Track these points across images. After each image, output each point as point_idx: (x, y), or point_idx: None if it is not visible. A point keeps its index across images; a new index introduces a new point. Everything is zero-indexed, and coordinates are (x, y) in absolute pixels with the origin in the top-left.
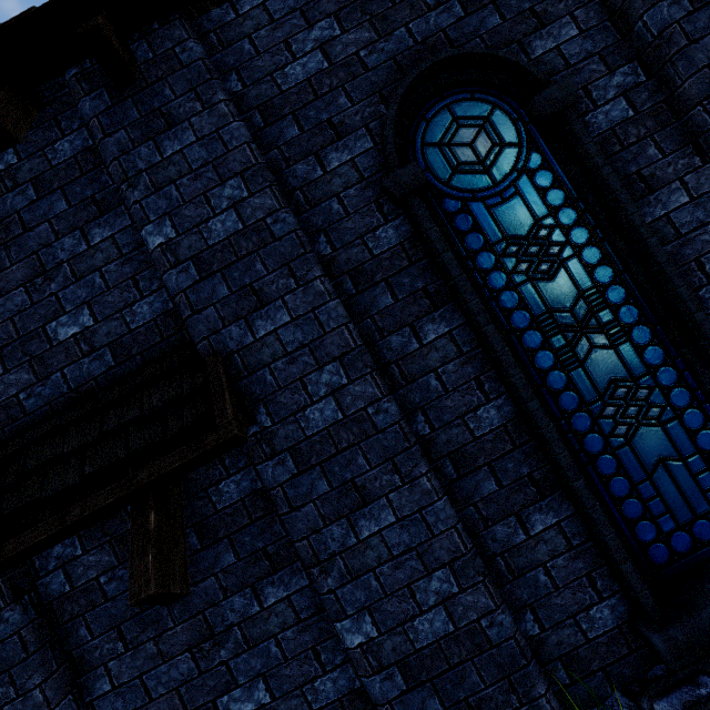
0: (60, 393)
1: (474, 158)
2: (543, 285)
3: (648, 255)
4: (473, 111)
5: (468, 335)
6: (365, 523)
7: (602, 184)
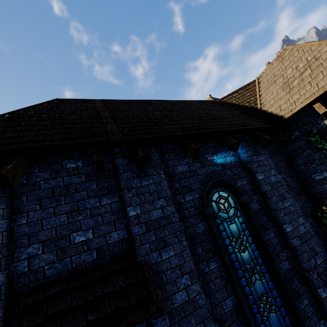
0: (66, 268)
1: (224, 208)
2: (242, 254)
3: (268, 251)
4: (224, 194)
5: (223, 268)
6: None
7: (256, 226)
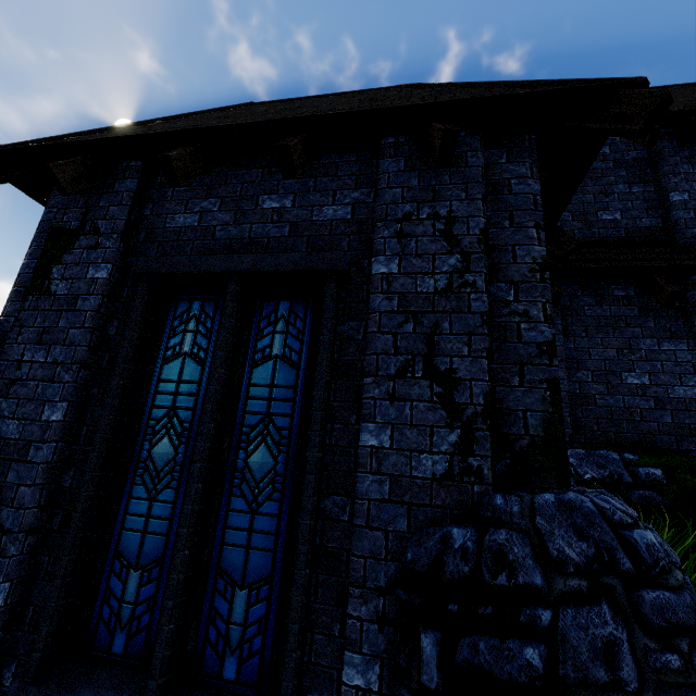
0: (594, 237)
1: None
2: None
3: None
4: None
5: None
6: None
7: None
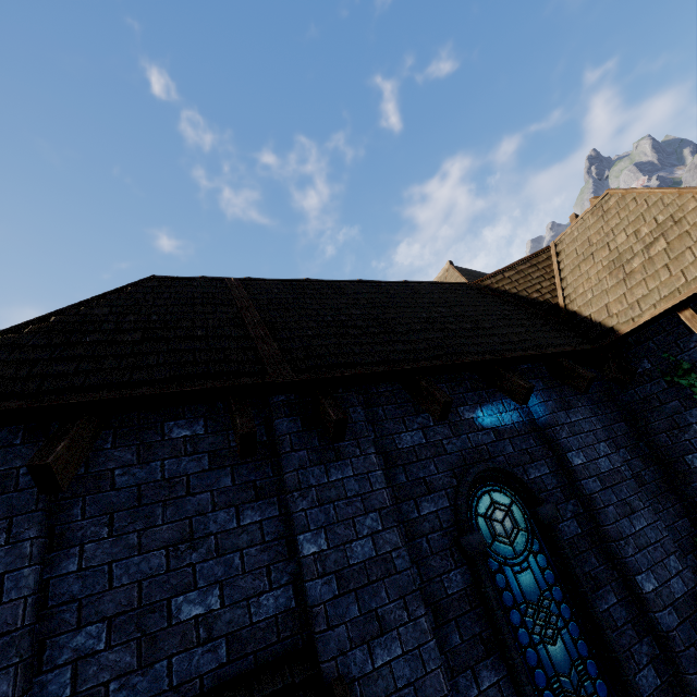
0: (158, 688)
1: (504, 532)
2: (550, 648)
3: (607, 642)
4: (502, 499)
5: (510, 687)
6: None
7: (576, 579)
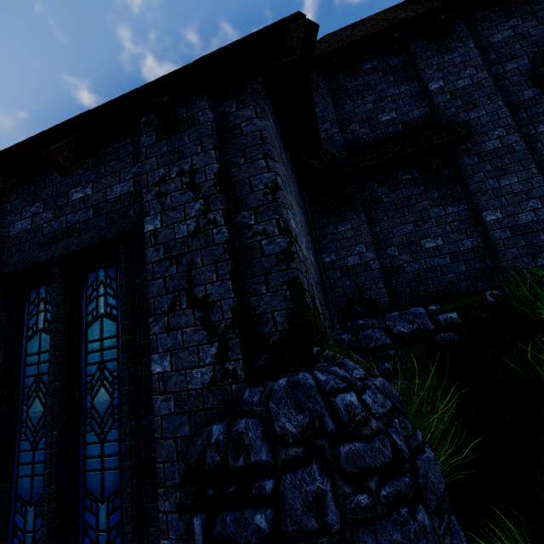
0: (378, 137)
1: None
2: None
3: None
4: None
5: None
6: (504, 181)
7: None
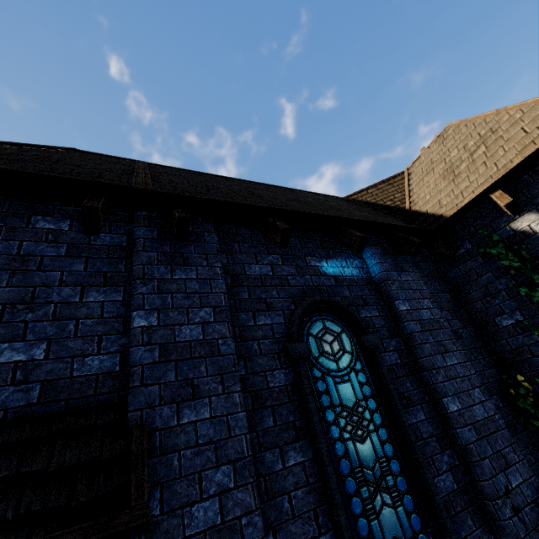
0: None
1: (331, 351)
2: (358, 445)
3: (411, 446)
4: (333, 327)
5: (314, 468)
6: None
7: (390, 394)
